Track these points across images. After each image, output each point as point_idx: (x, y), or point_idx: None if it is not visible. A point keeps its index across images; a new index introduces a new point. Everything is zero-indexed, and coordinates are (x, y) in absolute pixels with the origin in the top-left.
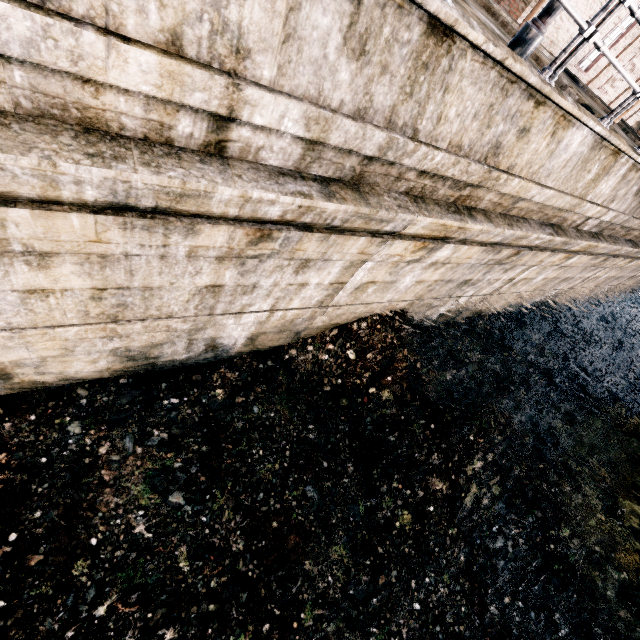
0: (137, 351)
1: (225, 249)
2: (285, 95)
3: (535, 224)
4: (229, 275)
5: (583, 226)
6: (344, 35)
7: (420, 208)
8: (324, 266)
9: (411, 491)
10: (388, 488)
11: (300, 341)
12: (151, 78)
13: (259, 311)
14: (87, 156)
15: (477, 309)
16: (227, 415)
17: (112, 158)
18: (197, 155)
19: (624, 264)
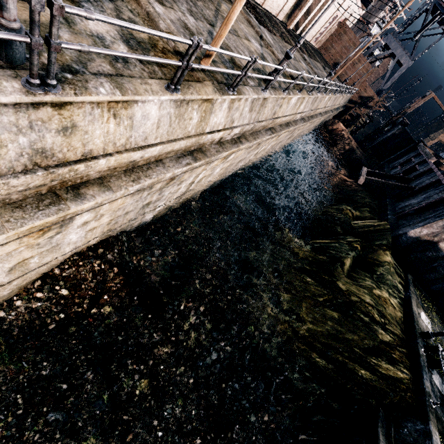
0: None
1: None
2: None
3: (171, 161)
4: None
5: (224, 139)
6: None
7: None
8: None
9: (144, 365)
10: (125, 373)
11: (5, 303)
12: None
13: None
14: None
15: (185, 199)
16: None
17: None
18: None
19: (276, 139)
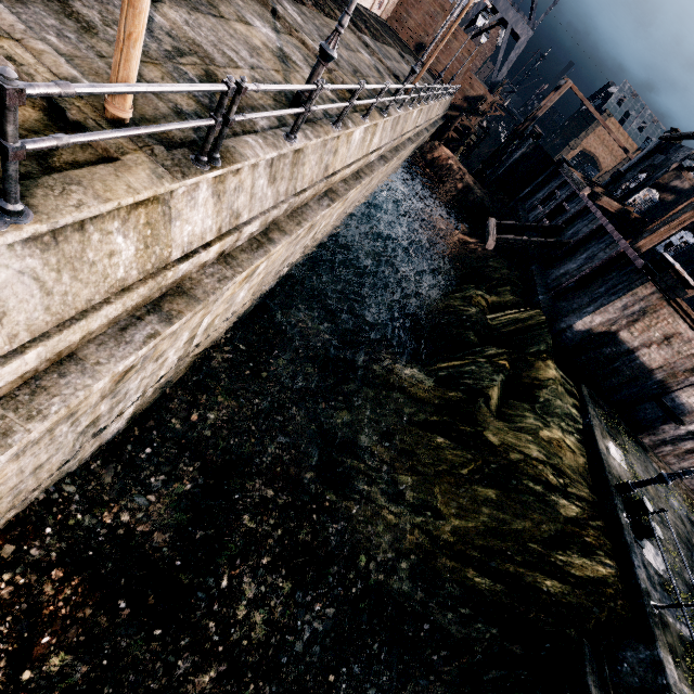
0: None
1: None
2: None
3: (102, 348)
4: None
5: (232, 247)
6: None
7: None
8: None
9: None
10: None
11: None
12: None
13: None
14: None
15: (193, 358)
16: None
17: None
18: None
19: (343, 204)
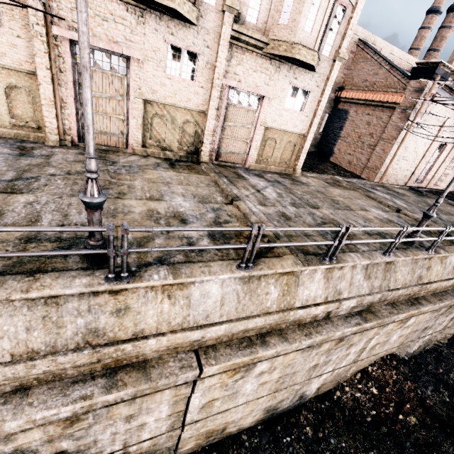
0: (272, 405)
1: (326, 349)
2: (351, 298)
3: (452, 292)
4: (322, 358)
5: None
6: (364, 276)
7: (397, 310)
8: (358, 343)
9: None
10: None
11: (340, 384)
12: (321, 310)
13: (328, 372)
14: (305, 336)
15: (437, 339)
16: (318, 447)
17: (309, 334)
18: (323, 321)
19: None
